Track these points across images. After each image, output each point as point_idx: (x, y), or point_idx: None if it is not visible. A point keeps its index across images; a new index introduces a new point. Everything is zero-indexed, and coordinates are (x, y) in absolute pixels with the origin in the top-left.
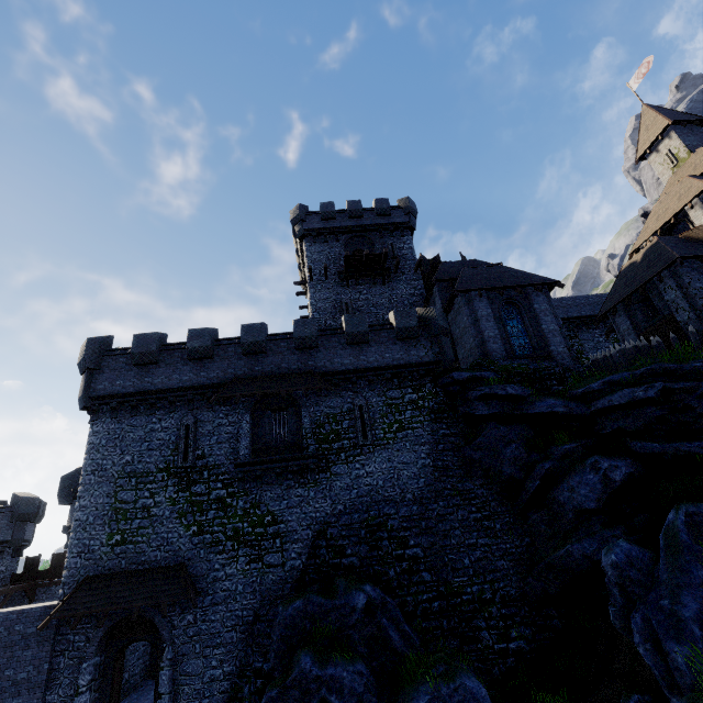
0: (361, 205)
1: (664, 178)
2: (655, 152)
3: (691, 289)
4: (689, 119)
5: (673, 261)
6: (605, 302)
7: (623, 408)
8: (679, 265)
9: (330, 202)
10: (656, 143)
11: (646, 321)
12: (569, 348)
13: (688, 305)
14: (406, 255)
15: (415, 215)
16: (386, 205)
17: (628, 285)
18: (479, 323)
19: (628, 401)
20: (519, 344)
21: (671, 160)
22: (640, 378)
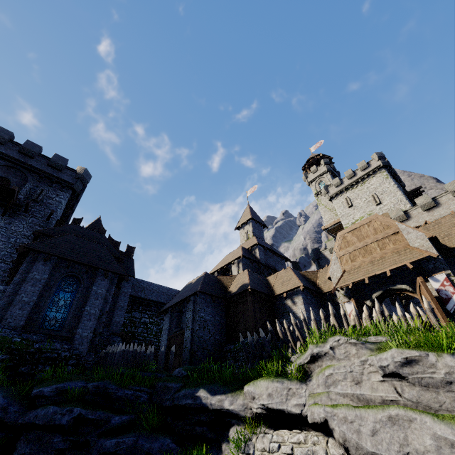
0: (38, 150)
1: (241, 243)
2: (243, 228)
3: (197, 315)
4: (259, 221)
5: (196, 292)
6: (168, 303)
7: (41, 428)
8: (200, 295)
9: (8, 130)
10: (245, 224)
11: (176, 327)
12: (97, 334)
13: (191, 327)
14: (51, 204)
15: (85, 183)
16: (61, 162)
17: (180, 296)
18: (23, 284)
19: (45, 423)
20: (54, 317)
21: (246, 236)
22: (87, 392)
